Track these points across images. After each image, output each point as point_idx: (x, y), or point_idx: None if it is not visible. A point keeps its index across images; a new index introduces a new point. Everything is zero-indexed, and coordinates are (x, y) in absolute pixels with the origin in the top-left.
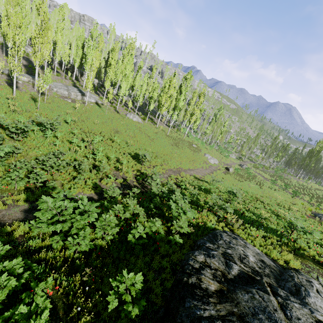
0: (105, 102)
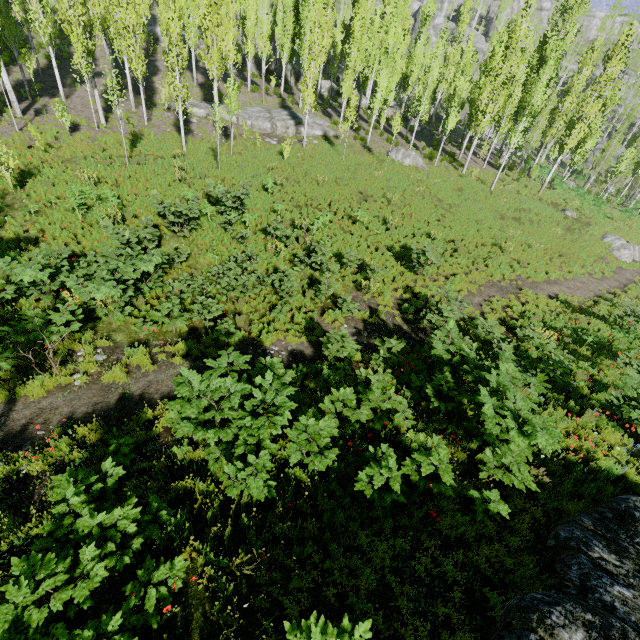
0: (342, 130)
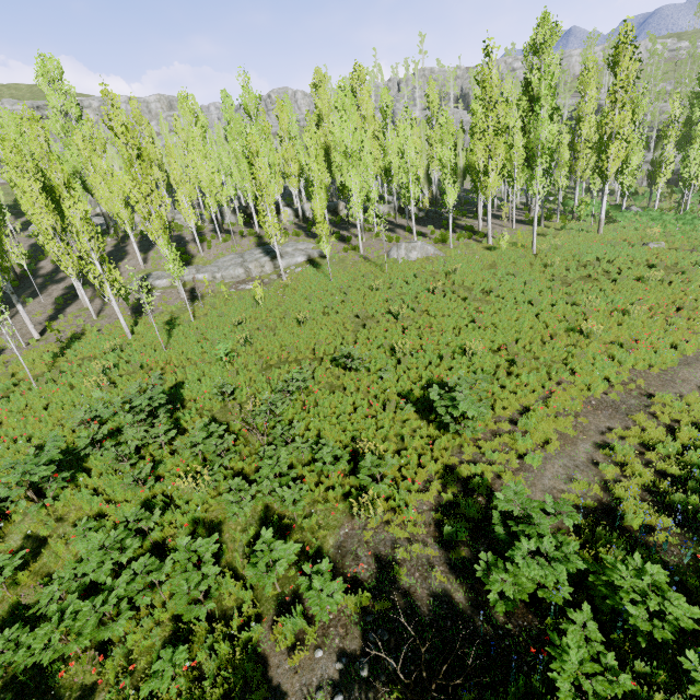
0: (326, 248)
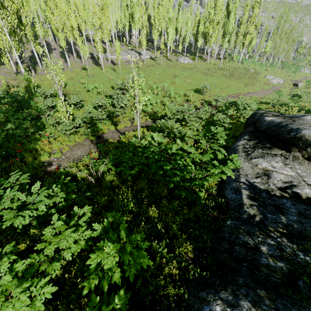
0: (158, 54)
